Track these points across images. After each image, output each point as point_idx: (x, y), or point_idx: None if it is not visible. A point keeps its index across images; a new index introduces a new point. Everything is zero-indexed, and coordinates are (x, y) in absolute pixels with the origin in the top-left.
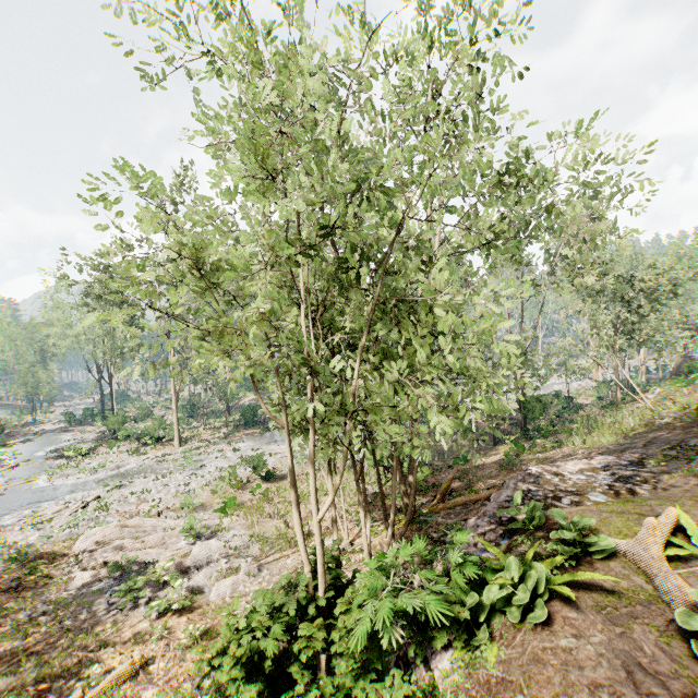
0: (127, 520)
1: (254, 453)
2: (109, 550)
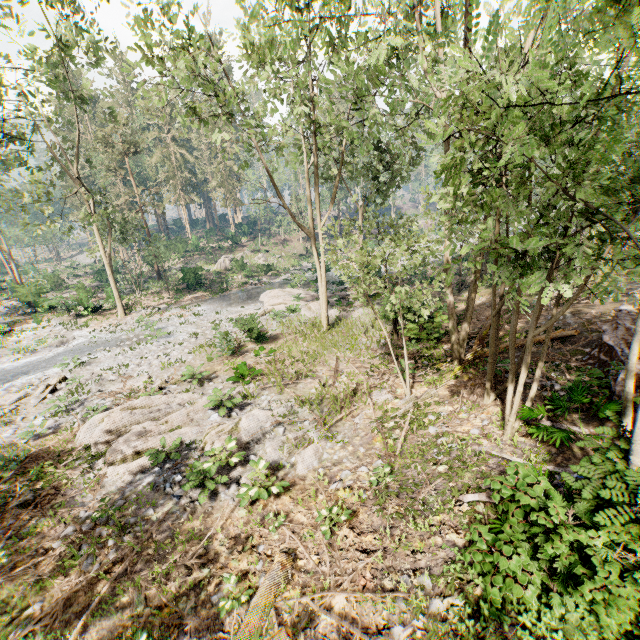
0: (131, 402)
1: (220, 316)
2: (132, 437)
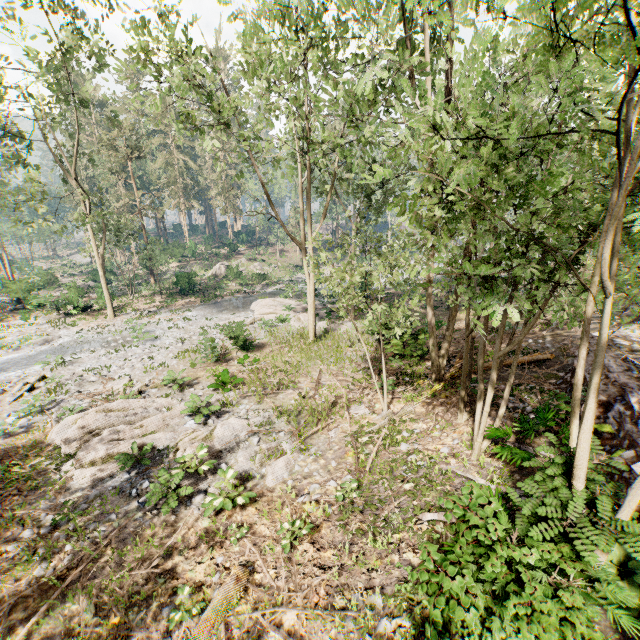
0: (107, 404)
1: (210, 322)
2: (104, 440)
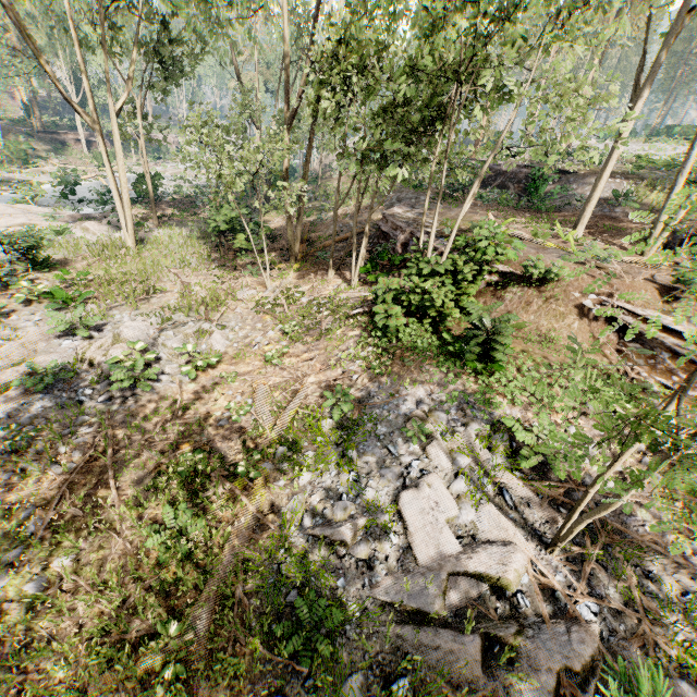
0: None
1: None
2: None
